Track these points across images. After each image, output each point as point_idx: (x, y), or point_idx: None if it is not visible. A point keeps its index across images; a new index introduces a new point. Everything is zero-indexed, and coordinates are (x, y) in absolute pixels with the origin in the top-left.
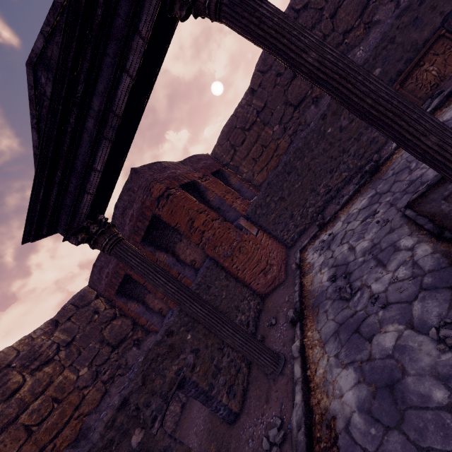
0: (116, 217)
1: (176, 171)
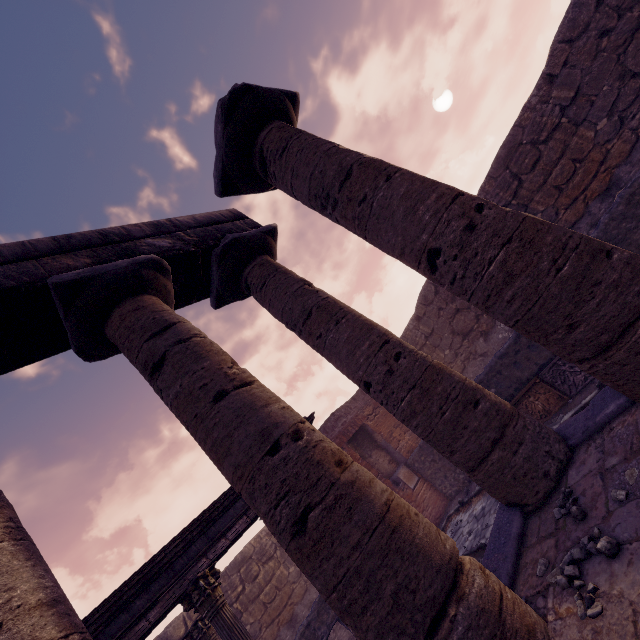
0: None
1: (346, 419)
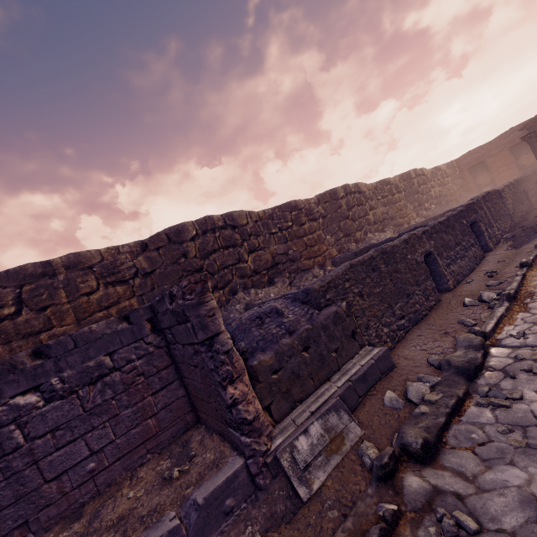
0: (506, 133)
1: None
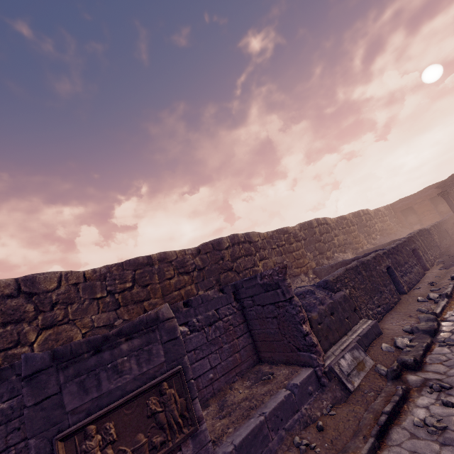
0: (425, 189)
1: None
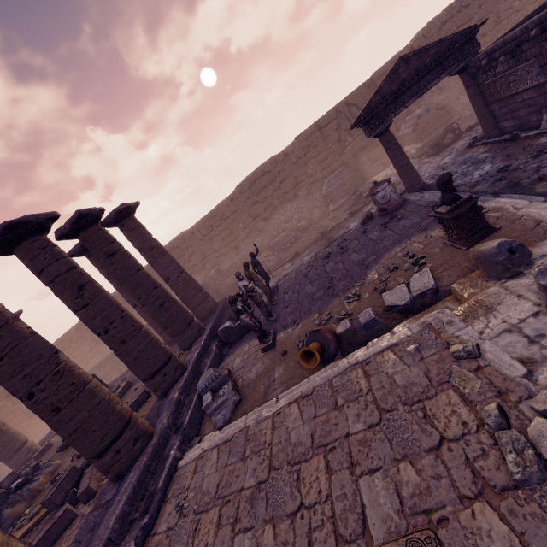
0: None
1: None
